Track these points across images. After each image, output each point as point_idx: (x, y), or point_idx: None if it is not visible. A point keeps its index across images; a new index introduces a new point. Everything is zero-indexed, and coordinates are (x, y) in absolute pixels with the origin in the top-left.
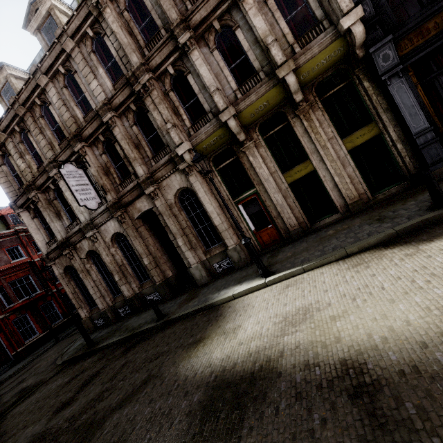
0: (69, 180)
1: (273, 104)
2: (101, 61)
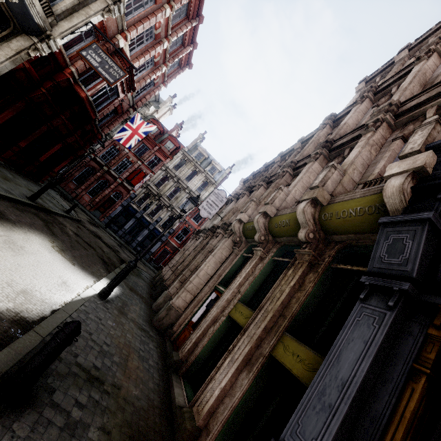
0: (212, 196)
1: (293, 228)
2: None
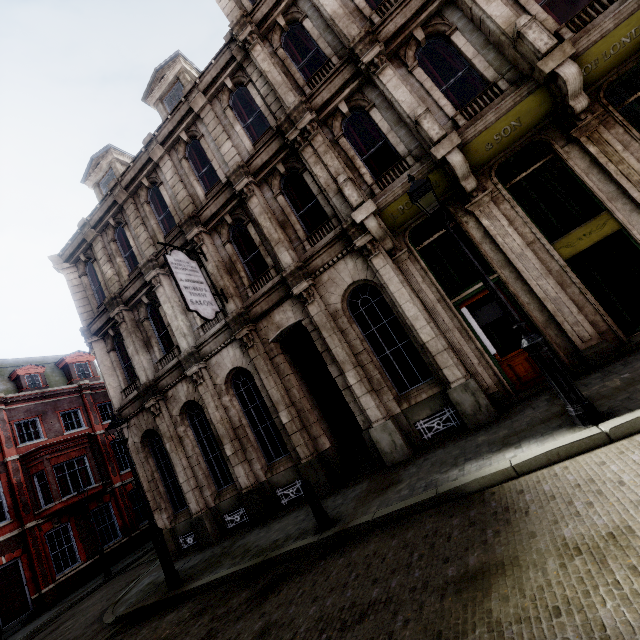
0: (177, 271)
1: (526, 125)
2: (239, 118)
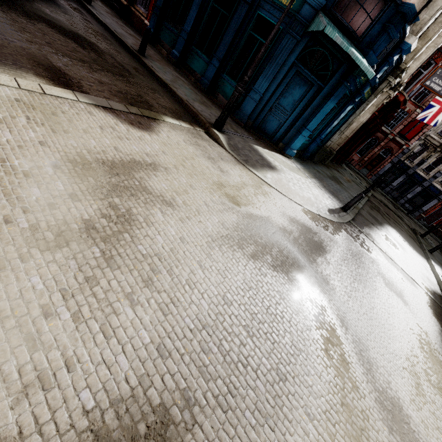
0: None
1: None
2: None
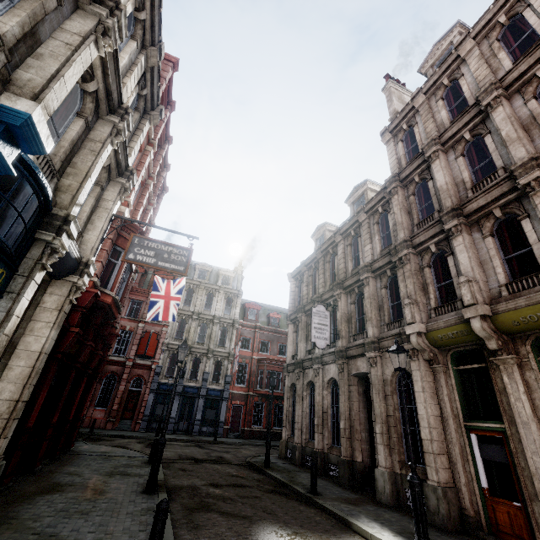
0: (314, 317)
1: None
2: (380, 230)
